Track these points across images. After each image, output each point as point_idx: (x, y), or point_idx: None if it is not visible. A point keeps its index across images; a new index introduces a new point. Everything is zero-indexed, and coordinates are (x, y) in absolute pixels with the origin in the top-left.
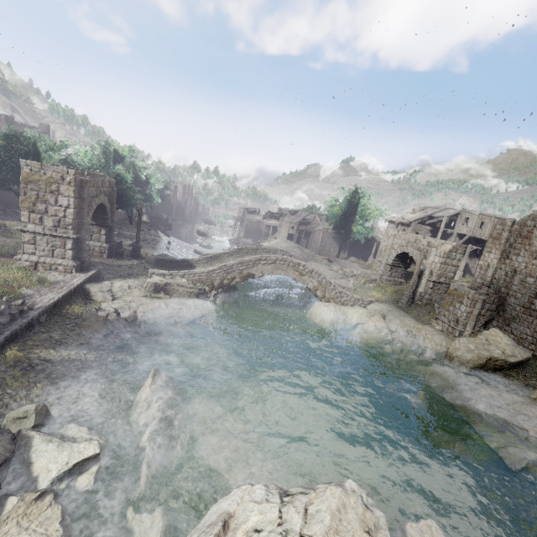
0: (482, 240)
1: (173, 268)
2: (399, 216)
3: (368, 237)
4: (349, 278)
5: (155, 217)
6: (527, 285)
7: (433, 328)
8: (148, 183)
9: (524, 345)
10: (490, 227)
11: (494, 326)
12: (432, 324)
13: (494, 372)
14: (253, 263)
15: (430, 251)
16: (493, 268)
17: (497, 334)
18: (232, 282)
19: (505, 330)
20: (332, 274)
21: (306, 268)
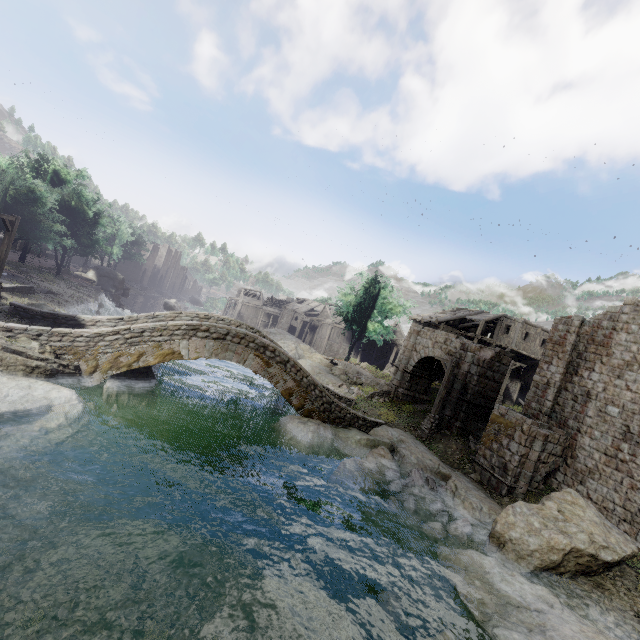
0: (526, 357)
1: (43, 326)
2: (427, 315)
3: (387, 338)
4: (353, 386)
5: (106, 275)
6: (609, 418)
7: (467, 477)
8: (94, 222)
9: (612, 521)
10: (536, 341)
11: (560, 482)
12: (466, 469)
13: (575, 579)
14: (184, 334)
15: (464, 356)
16: (556, 388)
17: (575, 500)
18: (138, 361)
19: (578, 490)
20: (330, 379)
21: (277, 355)
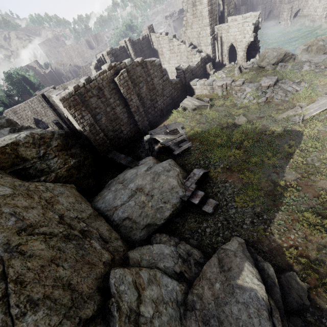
0: None
1: None
2: None
3: None
4: None
5: None
6: None
7: None
8: None
9: None
10: None
11: None
12: None
13: None
14: None
15: None
16: None
17: None
18: None
19: None
20: None
21: None
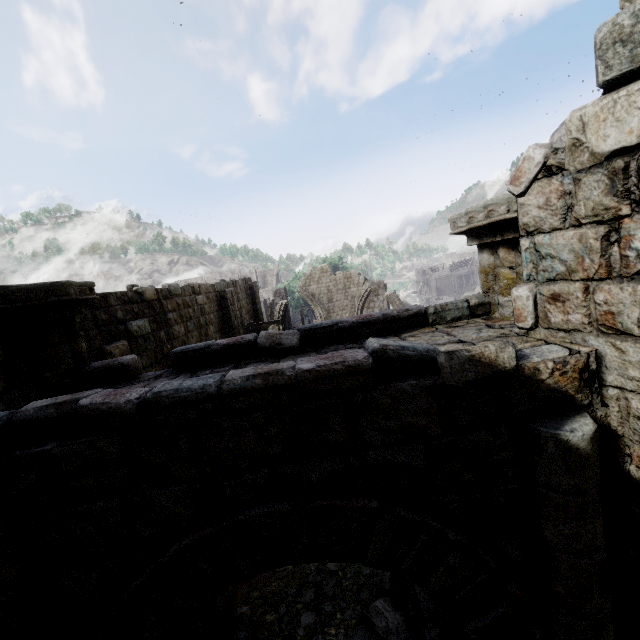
0: None
1: None
2: None
3: None
4: None
5: None
6: None
7: None
8: None
9: None
10: None
11: None
12: None
13: None
14: None
15: None
16: None
17: None
18: None
19: None
20: None
21: None
